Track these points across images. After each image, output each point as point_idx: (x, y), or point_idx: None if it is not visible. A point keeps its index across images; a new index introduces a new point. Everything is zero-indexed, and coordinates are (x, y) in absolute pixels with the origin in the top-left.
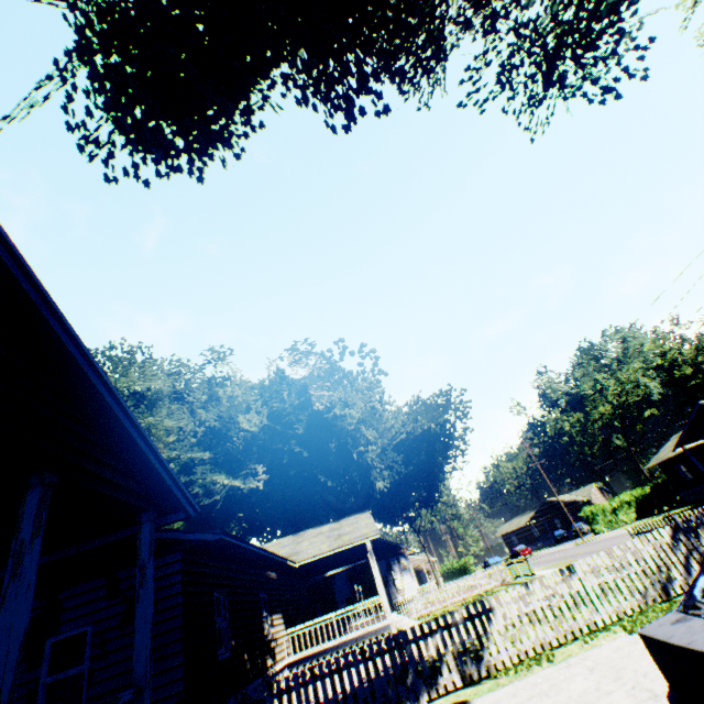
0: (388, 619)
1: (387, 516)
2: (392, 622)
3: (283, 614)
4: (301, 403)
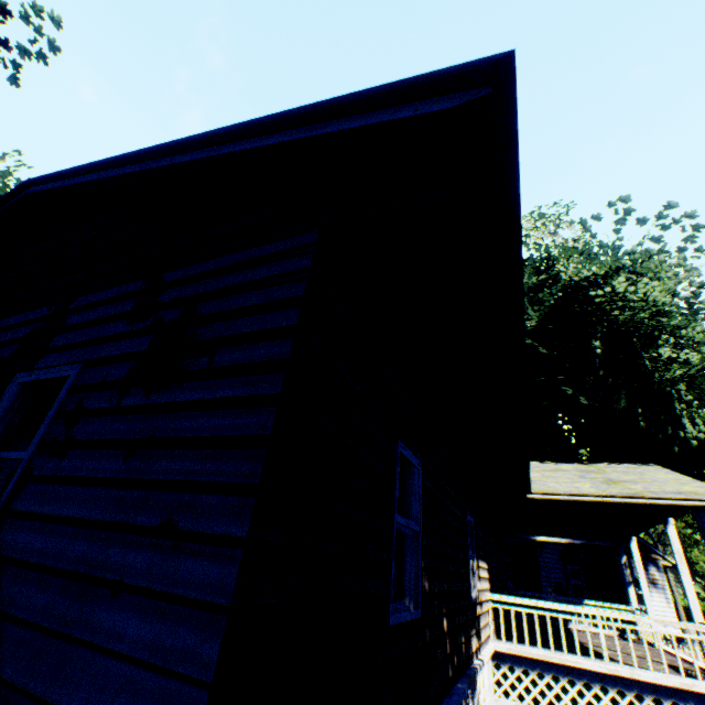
0: None
1: None
2: None
3: (486, 565)
4: (538, 286)
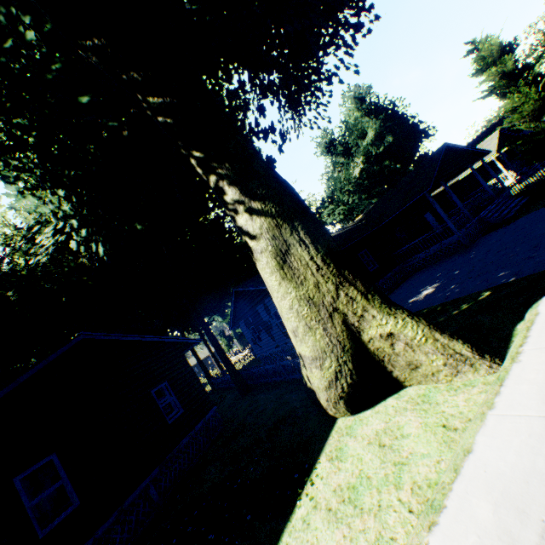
0: None
1: None
2: None
3: None
4: None
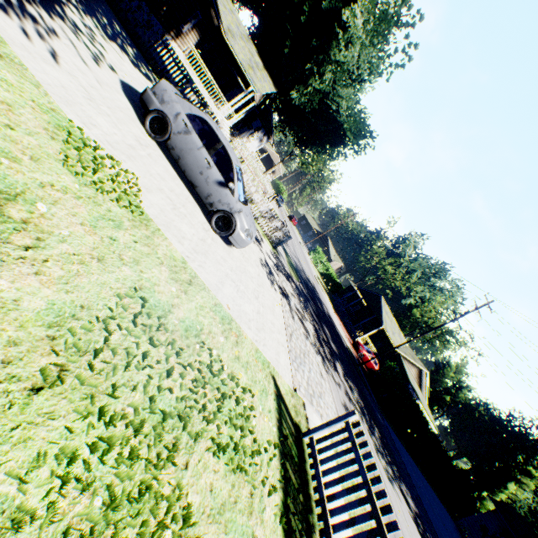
0: (218, 111)
1: (282, 114)
2: (218, 114)
3: (200, 41)
4: None
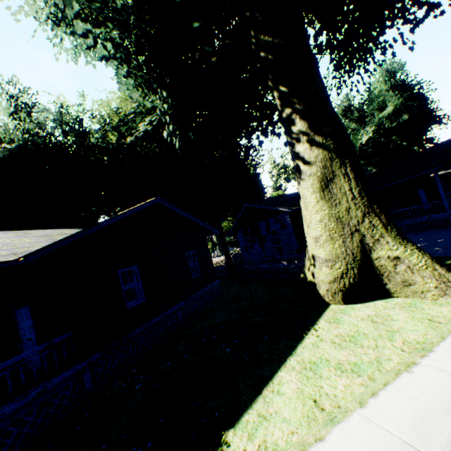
0: None
1: None
2: None
3: None
4: None
